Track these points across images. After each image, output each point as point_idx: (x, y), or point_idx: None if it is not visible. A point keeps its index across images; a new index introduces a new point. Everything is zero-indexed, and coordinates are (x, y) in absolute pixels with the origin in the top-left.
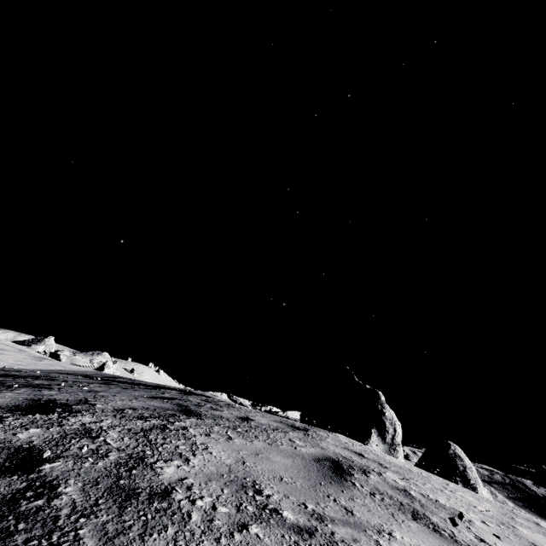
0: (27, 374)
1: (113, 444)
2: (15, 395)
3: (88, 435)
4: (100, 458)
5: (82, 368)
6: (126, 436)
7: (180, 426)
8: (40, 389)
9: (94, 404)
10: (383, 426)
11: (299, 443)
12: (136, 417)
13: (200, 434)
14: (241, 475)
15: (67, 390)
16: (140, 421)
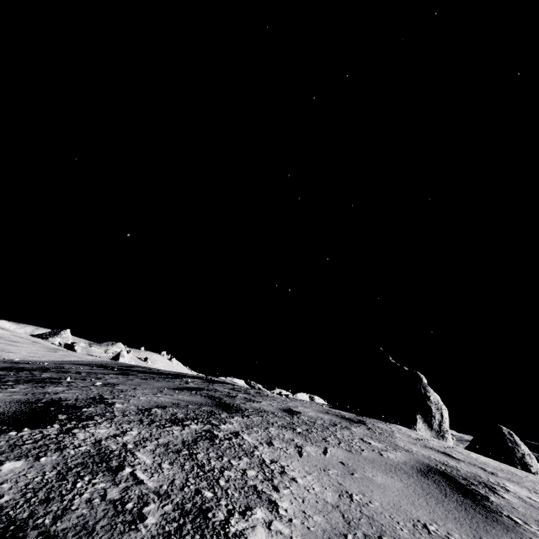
0: (36, 367)
1: (148, 481)
2: (5, 396)
3: (104, 465)
4: (129, 527)
5: (97, 358)
6: (164, 459)
7: (229, 431)
8: (44, 385)
9: (111, 404)
10: (429, 412)
11: (376, 444)
12: (170, 421)
13: (260, 443)
14: (370, 530)
15: (78, 384)
16: (176, 427)
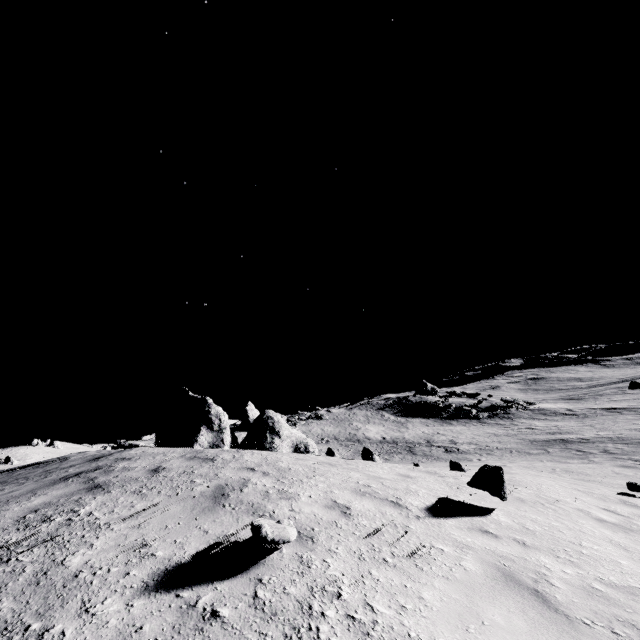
0: None
1: None
2: None
3: None
4: None
5: None
6: None
7: None
8: None
9: None
10: (210, 421)
11: (72, 470)
12: None
13: None
14: None
15: None
16: None
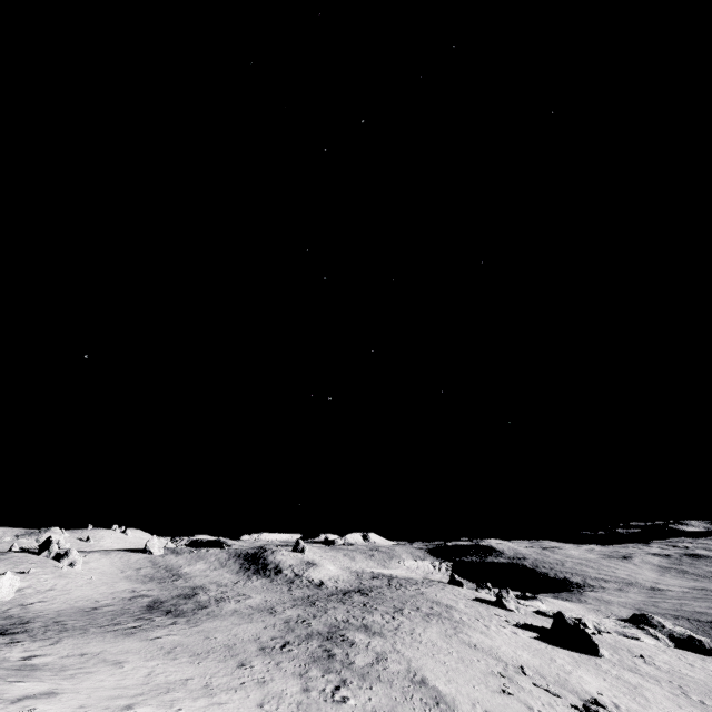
0: None
1: None
2: None
3: None
4: None
5: None
6: None
7: None
8: None
9: None
10: (50, 548)
11: None
12: None
13: None
14: None
15: None
16: None
